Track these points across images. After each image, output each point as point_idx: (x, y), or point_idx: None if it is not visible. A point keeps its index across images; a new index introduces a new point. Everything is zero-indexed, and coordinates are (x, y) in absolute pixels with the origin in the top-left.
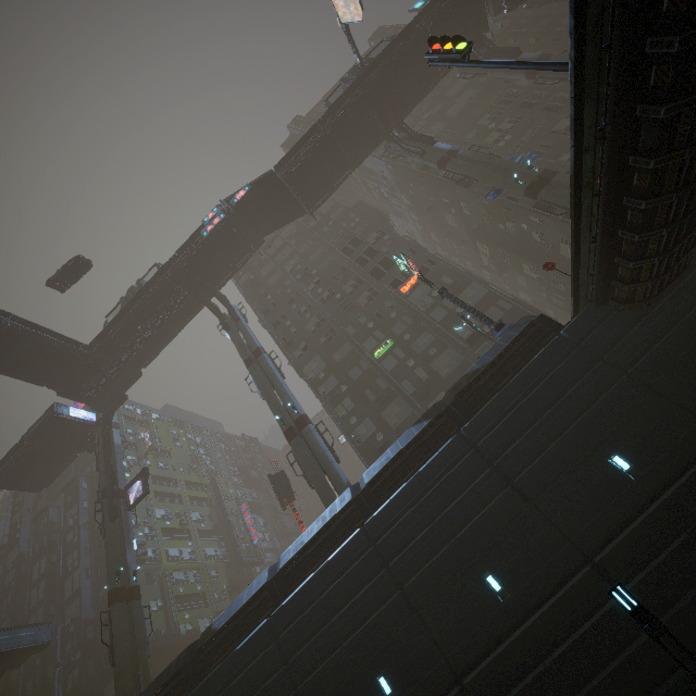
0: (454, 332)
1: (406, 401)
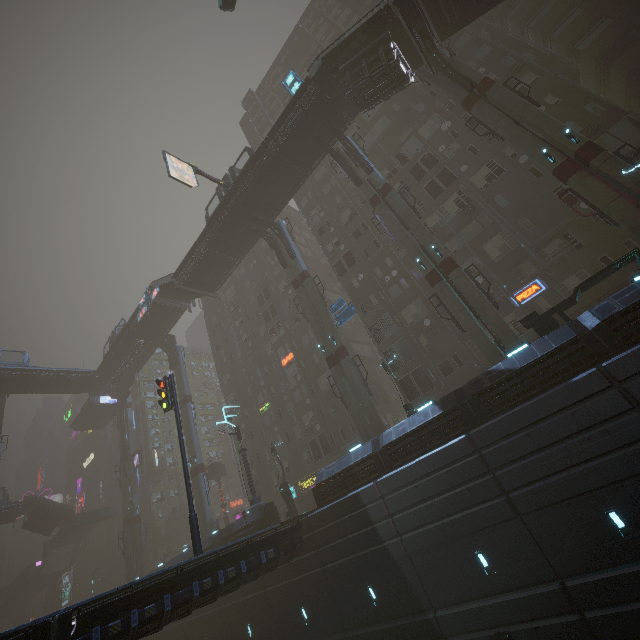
0: (301, 418)
1: None
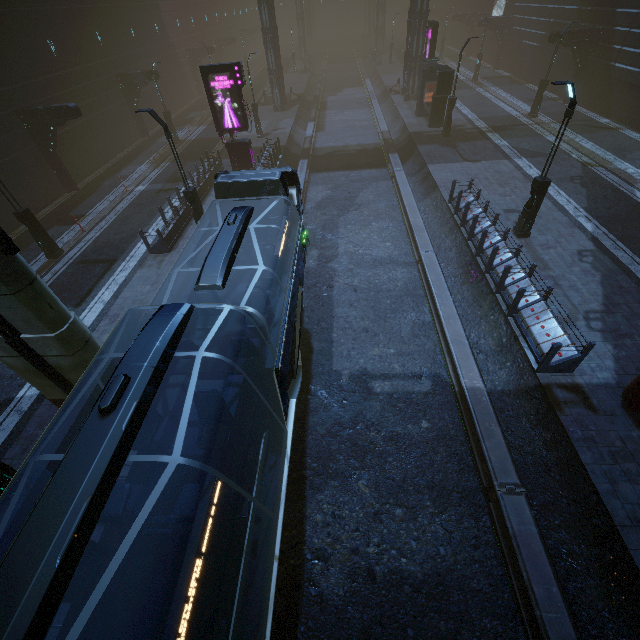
0: None
1: None
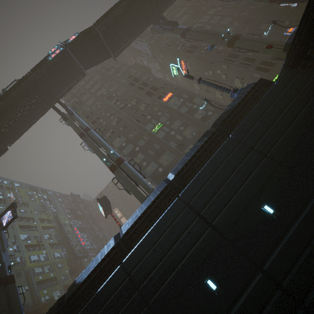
0: (193, 116)
1: (171, 152)
